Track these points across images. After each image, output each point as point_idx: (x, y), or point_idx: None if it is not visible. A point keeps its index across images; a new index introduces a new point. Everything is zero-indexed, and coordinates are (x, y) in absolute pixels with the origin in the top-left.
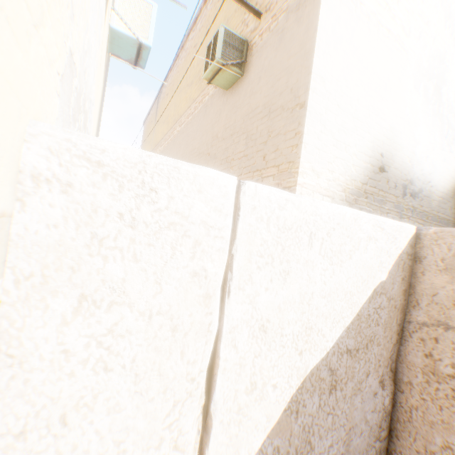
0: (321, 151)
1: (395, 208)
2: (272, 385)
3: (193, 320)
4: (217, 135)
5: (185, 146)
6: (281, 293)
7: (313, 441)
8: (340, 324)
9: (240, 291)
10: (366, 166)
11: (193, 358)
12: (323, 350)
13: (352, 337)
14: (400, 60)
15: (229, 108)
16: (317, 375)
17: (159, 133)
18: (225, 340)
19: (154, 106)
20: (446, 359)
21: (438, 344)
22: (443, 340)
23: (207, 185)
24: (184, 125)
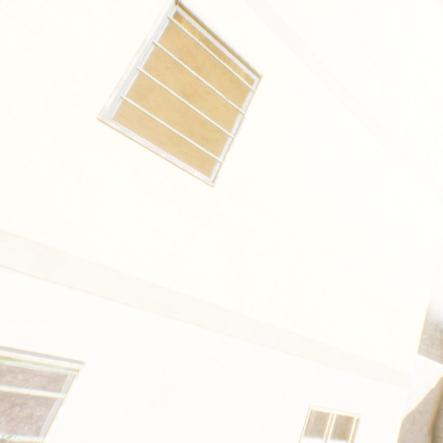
0: None
1: (428, 338)
2: None
3: None
4: None
5: None
6: None
7: (405, 440)
8: (417, 399)
9: None
10: None
11: None
12: (411, 406)
13: (420, 405)
14: (439, 254)
15: None
16: (408, 415)
17: None
18: None
19: None
20: None
21: None
22: None
23: None
24: None
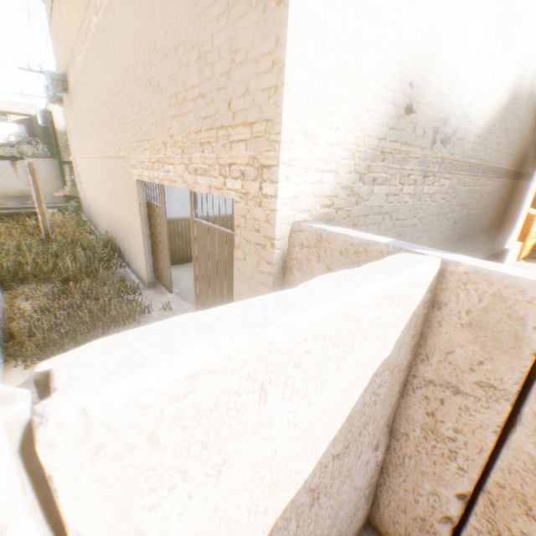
0: (318, 96)
1: (420, 166)
2: None
3: None
4: (155, 45)
5: (113, 61)
6: (215, 492)
7: None
8: (323, 443)
9: None
10: (387, 109)
11: None
12: (300, 481)
13: (341, 440)
14: None
15: None
16: (292, 506)
17: (71, 26)
18: None
19: None
20: (450, 423)
21: (444, 406)
22: (450, 404)
23: None
24: (102, 15)
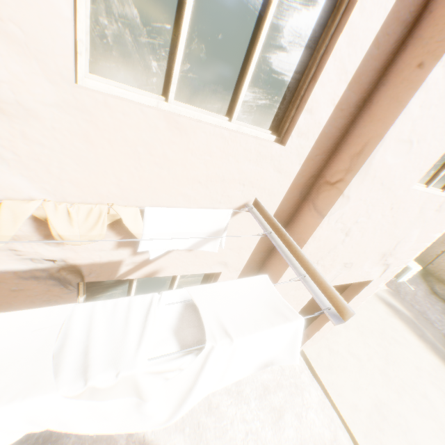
0: None
1: None
2: None
3: None
4: None
5: None
6: None
7: None
8: None
9: None
10: None
11: None
12: None
13: None
14: None
15: None
16: None
17: None
18: None
19: None
20: None
21: None
22: None
23: None
24: None
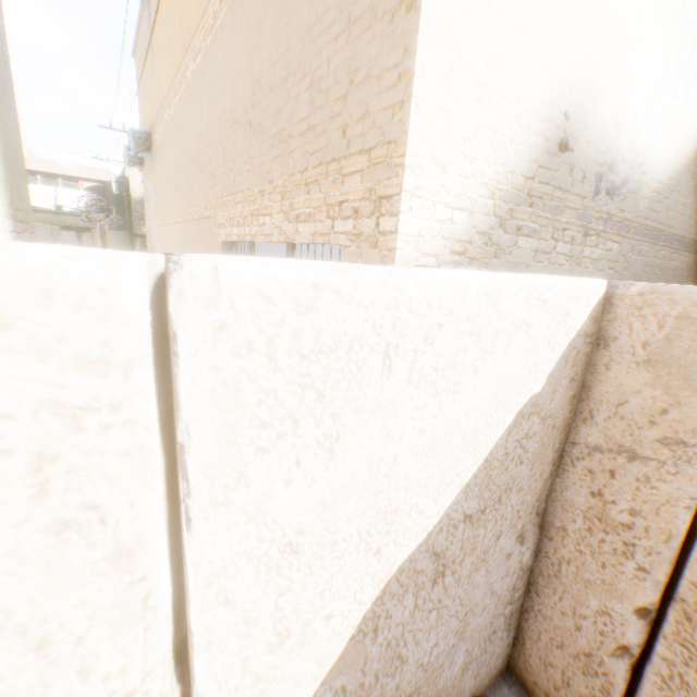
0: (451, 116)
1: (579, 219)
2: (324, 617)
3: (93, 609)
4: (260, 82)
5: (208, 108)
6: (324, 477)
7: (405, 653)
8: (452, 485)
9: (219, 509)
10: (536, 142)
11: (118, 665)
12: (422, 532)
13: (476, 496)
14: None
15: (274, 15)
16: (411, 568)
17: (163, 78)
18: (199, 601)
19: (145, 16)
20: (624, 503)
21: (614, 480)
22: (623, 476)
23: (27, 300)
24: (201, 59)
